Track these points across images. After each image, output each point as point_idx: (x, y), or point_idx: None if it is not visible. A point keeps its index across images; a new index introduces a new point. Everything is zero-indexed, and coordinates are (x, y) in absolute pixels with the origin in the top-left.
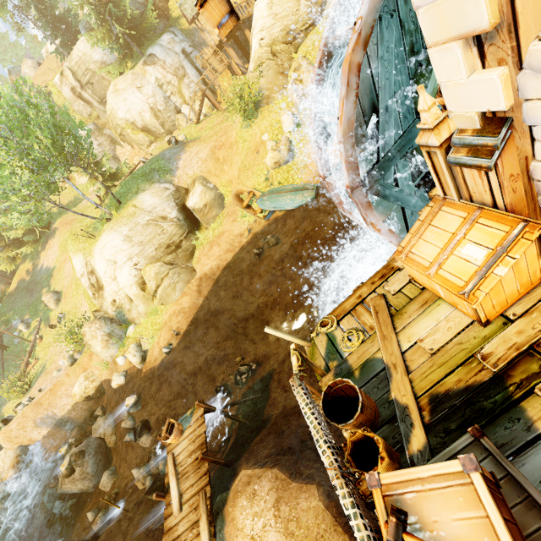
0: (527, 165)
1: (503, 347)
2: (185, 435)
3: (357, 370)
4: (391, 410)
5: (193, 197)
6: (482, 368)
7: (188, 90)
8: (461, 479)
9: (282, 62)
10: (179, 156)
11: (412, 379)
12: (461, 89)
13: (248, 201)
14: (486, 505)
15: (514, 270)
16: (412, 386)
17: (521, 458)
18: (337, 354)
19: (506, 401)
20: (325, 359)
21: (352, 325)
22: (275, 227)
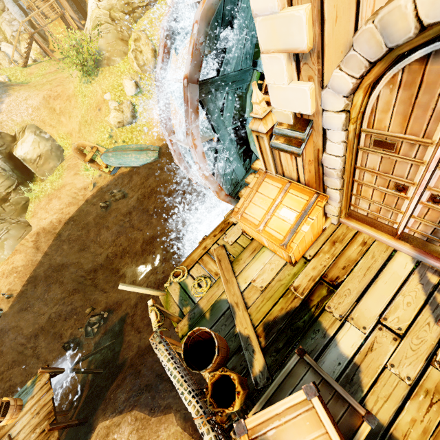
0: (318, 154)
1: (306, 279)
2: (26, 410)
3: (207, 312)
4: (237, 342)
5: (22, 146)
6: (295, 297)
7: (10, 27)
8: (306, 406)
9: (122, 30)
10: (1, 99)
11: (250, 313)
12: (282, 92)
13: (91, 156)
14: (325, 422)
15: (311, 227)
16: (251, 319)
17: (322, 358)
18: (190, 300)
19: (311, 319)
20: (180, 306)
21: (200, 273)
22: (121, 182)
